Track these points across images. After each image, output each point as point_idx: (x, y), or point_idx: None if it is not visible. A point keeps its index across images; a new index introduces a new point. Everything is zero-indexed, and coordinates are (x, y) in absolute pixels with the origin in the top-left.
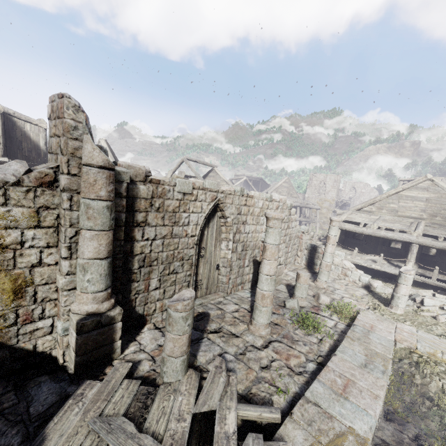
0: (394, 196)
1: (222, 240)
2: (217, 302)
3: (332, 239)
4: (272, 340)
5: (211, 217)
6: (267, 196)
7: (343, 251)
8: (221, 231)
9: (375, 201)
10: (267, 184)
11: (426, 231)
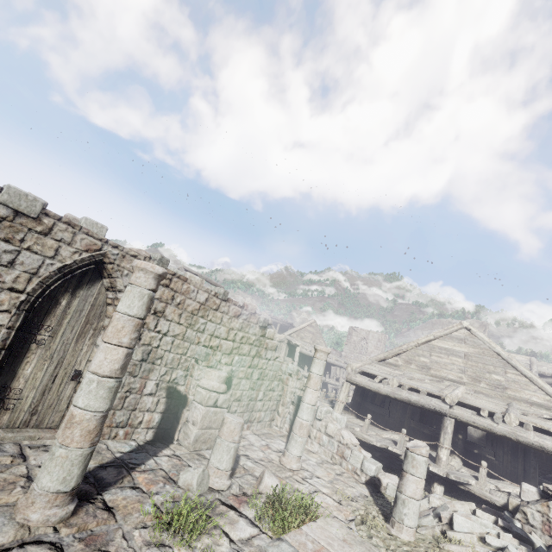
0: (424, 345)
1: (103, 328)
2: (33, 444)
3: (314, 379)
4: (40, 539)
5: (87, 281)
6: (220, 291)
7: (354, 421)
8: (106, 312)
9: (401, 350)
10: None
11: (464, 398)
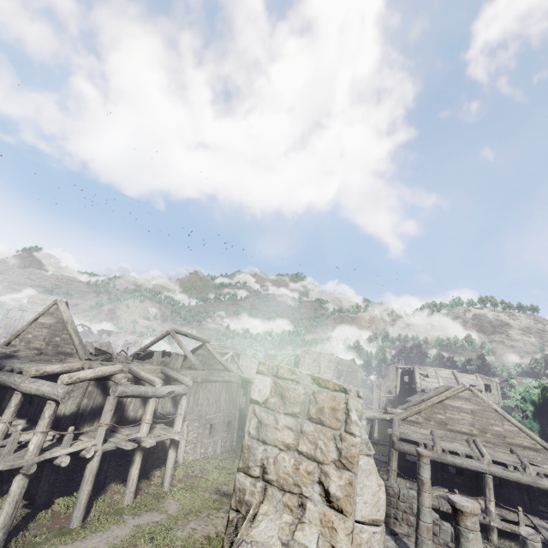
0: (438, 404)
1: None
2: None
3: (427, 484)
4: None
5: None
6: None
7: (402, 483)
8: None
9: (420, 409)
10: (249, 357)
11: (490, 454)
